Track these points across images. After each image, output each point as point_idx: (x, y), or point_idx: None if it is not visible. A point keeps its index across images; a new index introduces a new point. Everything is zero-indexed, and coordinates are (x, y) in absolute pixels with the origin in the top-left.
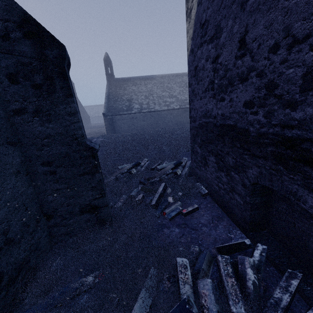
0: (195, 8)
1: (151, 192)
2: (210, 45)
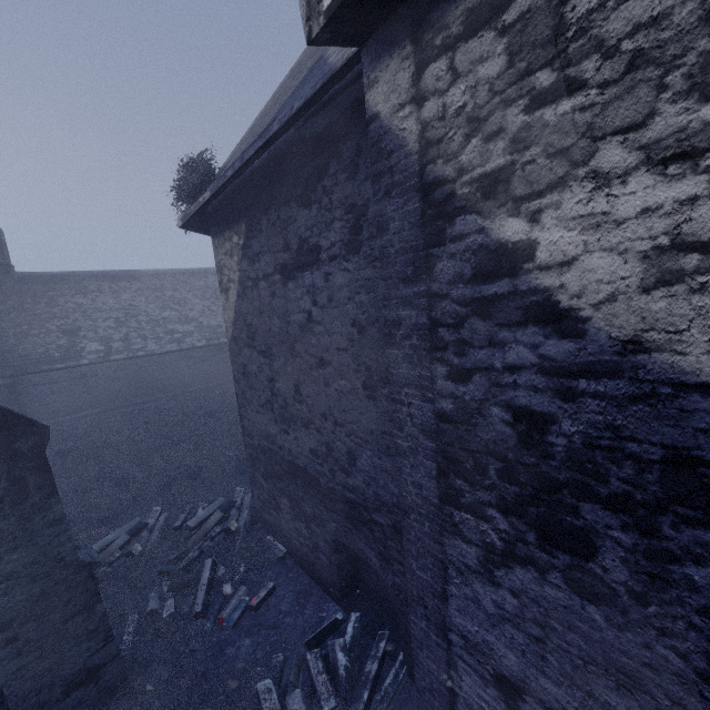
0: (234, 294)
1: (189, 588)
2: (262, 358)
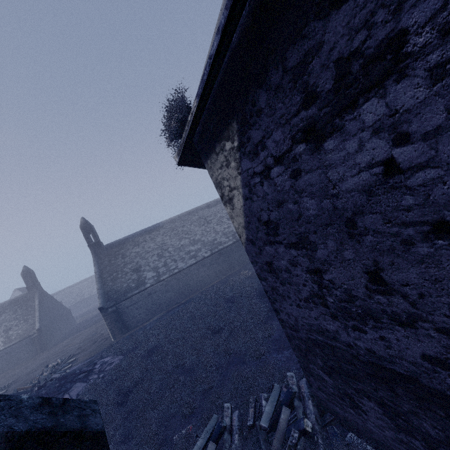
0: (240, 200)
1: None
2: (294, 251)
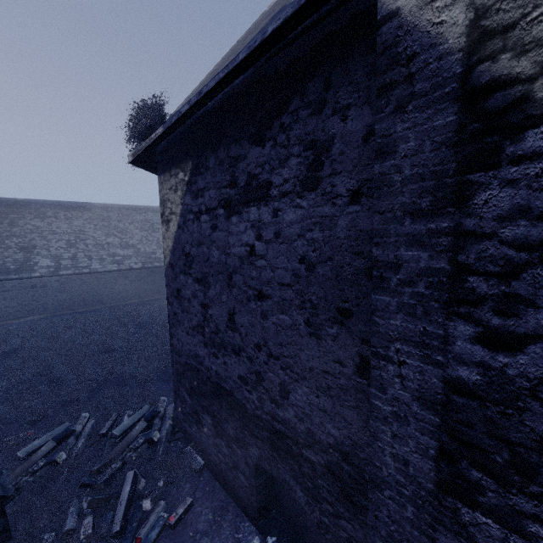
0: (175, 225)
1: (108, 503)
2: (197, 285)
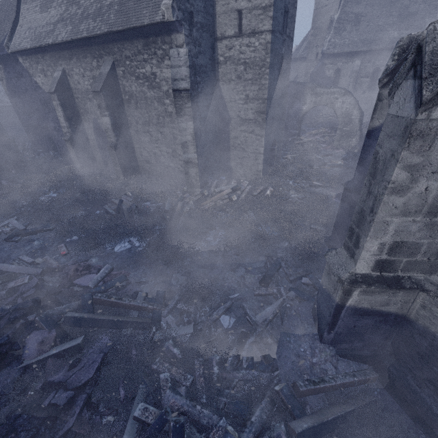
0: (5, 82)
1: None
2: (20, 99)
